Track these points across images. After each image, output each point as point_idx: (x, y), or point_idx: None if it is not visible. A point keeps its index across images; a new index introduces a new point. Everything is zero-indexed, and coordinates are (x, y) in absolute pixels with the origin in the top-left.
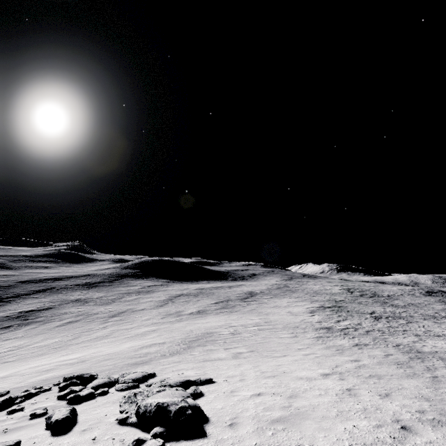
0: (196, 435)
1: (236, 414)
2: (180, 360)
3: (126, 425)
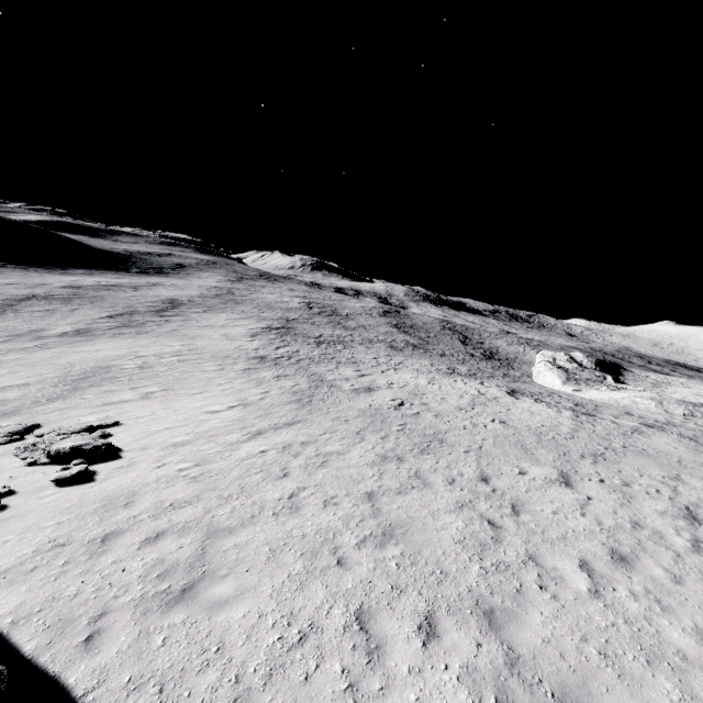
0: (114, 459)
1: (147, 443)
2: (68, 406)
3: (38, 465)
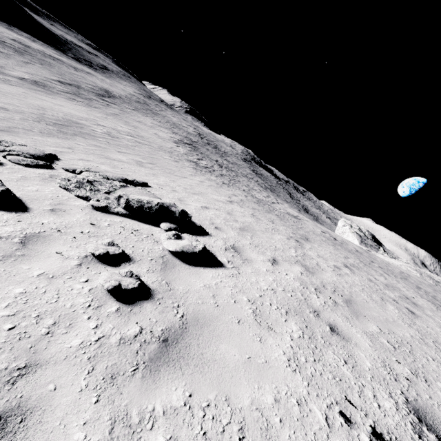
0: (201, 233)
1: (209, 220)
2: (69, 147)
3: (110, 214)
